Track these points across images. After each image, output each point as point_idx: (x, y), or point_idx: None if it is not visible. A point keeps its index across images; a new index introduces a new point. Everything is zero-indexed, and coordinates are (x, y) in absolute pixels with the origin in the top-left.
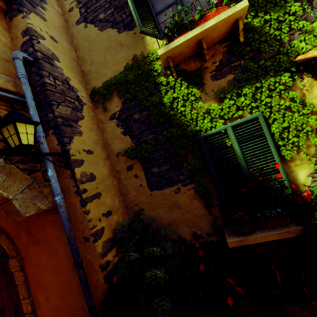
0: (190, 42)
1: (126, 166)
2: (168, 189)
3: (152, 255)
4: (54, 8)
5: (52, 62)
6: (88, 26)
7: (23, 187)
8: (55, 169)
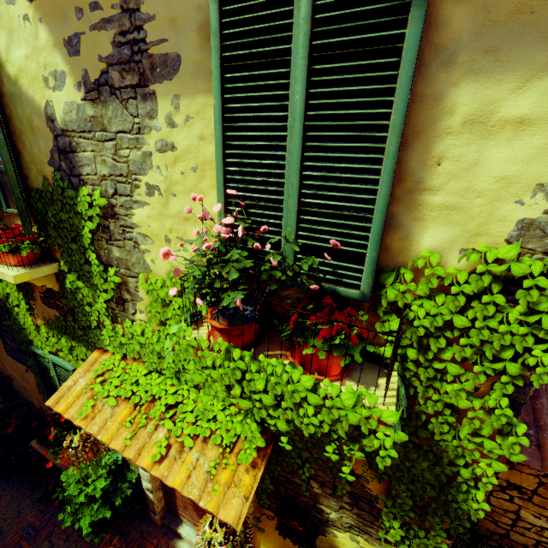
0: None
1: None
2: (20, 365)
3: None
4: None
5: None
6: None
7: None
8: None
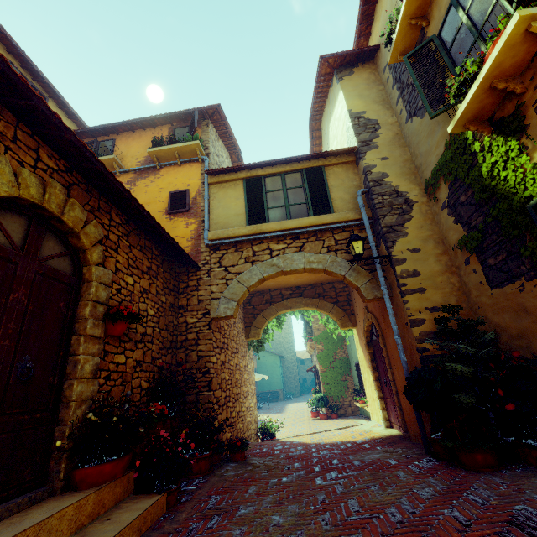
0: (477, 98)
1: (463, 260)
2: (510, 287)
3: (473, 358)
4: (388, 123)
5: (381, 182)
6: (413, 120)
7: (366, 281)
8: (387, 268)
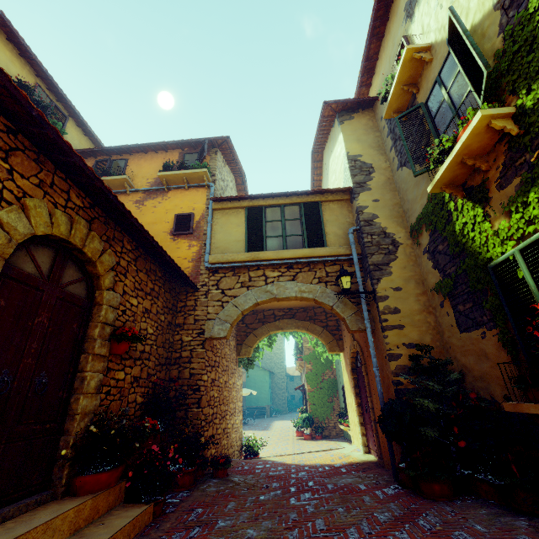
0: (451, 169)
1: (438, 302)
2: (474, 333)
3: (440, 395)
4: (381, 168)
5: (372, 222)
6: (403, 169)
7: (351, 313)
8: (371, 302)
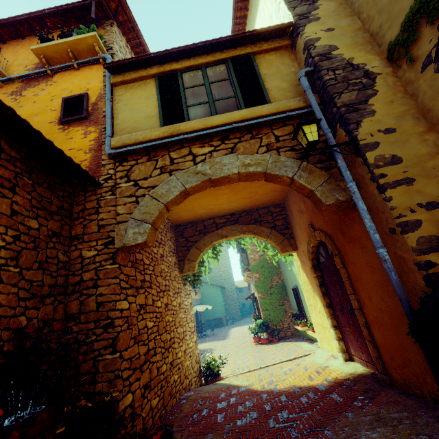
0: None
1: None
2: None
3: None
4: None
5: (330, 56)
6: None
7: (321, 182)
8: (348, 162)
